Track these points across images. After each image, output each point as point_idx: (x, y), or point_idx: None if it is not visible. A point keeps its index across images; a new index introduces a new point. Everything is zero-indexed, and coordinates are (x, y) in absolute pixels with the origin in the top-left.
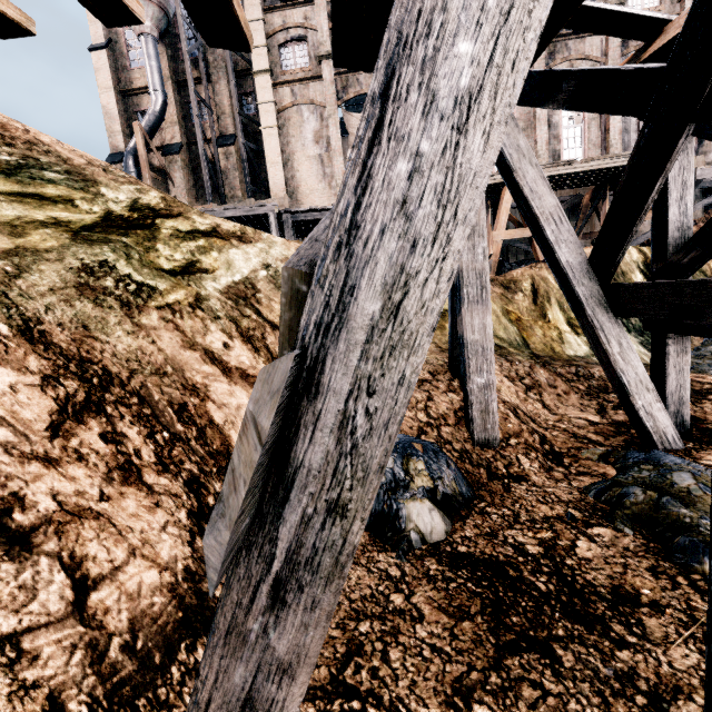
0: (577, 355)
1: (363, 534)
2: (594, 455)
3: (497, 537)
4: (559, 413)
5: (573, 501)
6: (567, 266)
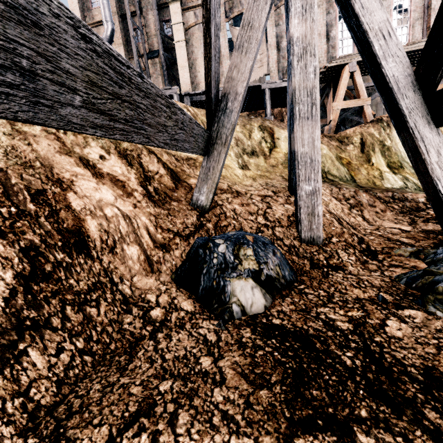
0: (394, 187)
1: (194, 304)
2: (406, 252)
3: (310, 313)
4: (376, 224)
5: (385, 286)
6: (393, 80)
